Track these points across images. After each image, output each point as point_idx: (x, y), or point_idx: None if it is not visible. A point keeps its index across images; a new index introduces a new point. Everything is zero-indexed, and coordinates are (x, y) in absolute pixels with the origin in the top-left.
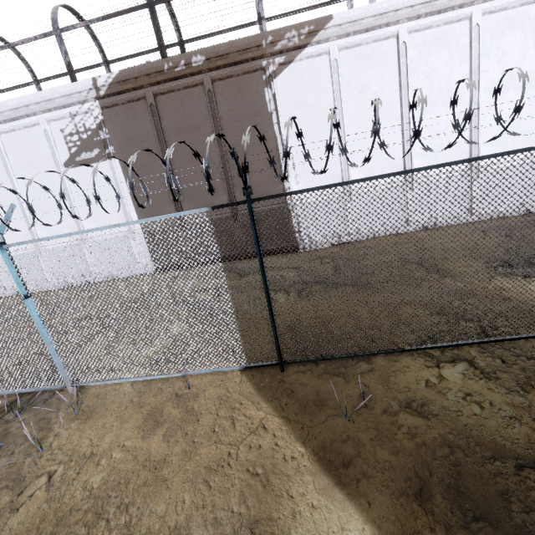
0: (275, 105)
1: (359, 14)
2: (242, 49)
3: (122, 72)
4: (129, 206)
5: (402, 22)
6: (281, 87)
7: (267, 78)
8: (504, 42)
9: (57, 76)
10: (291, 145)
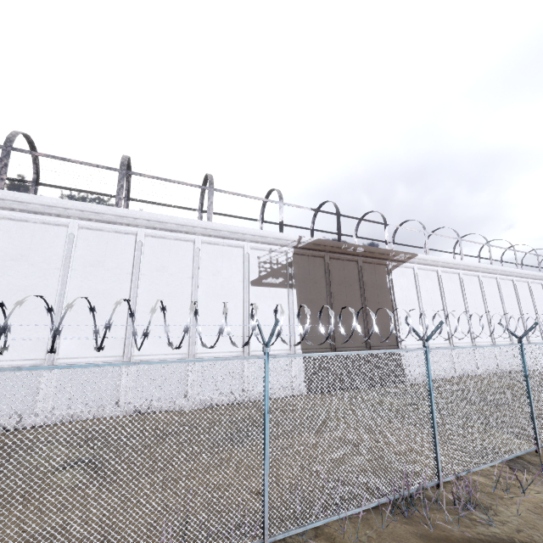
0: (391, 285)
1: (427, 258)
2: (380, 253)
3: (319, 239)
4: (296, 327)
5: (438, 266)
6: (393, 277)
7: (388, 270)
8: (470, 287)
9: (220, 214)
10: (399, 309)
